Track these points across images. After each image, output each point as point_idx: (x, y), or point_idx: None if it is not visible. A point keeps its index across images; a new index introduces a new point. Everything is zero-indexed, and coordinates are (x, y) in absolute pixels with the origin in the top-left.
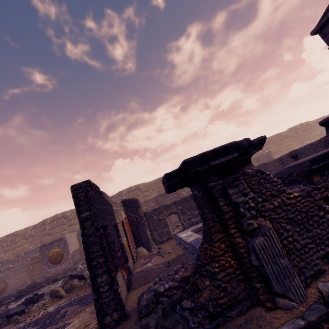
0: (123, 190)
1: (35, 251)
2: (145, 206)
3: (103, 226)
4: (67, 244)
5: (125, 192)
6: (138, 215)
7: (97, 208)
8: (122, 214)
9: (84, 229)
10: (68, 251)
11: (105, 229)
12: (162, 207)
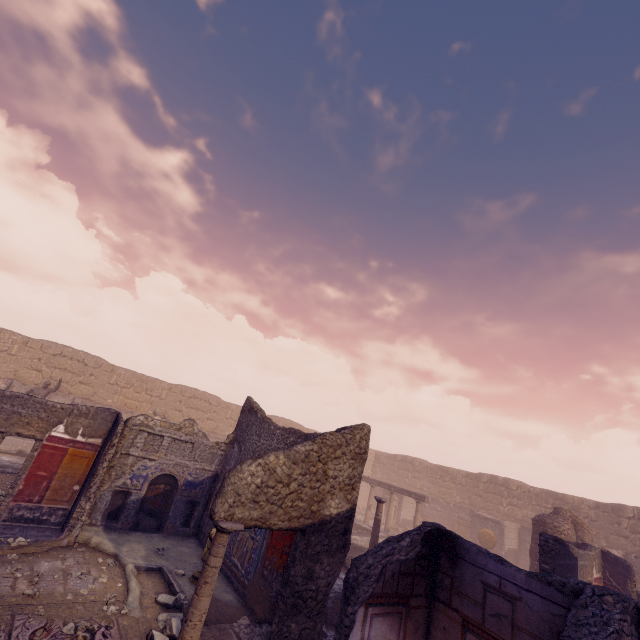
0: (625, 507)
1: (464, 510)
2: None
3: None
4: (503, 535)
5: (629, 512)
6: (623, 589)
7: (557, 563)
8: (593, 572)
9: None
10: (502, 544)
11: None
12: None
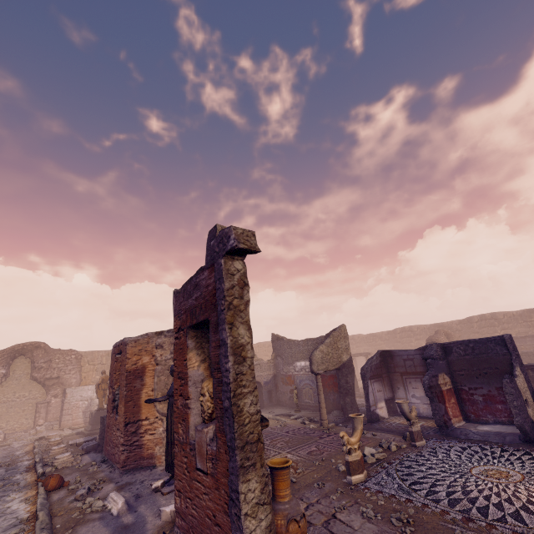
0: (473, 317)
1: None
2: None
3: None
4: None
5: (475, 319)
6: None
7: None
8: None
9: None
10: None
11: None
12: None
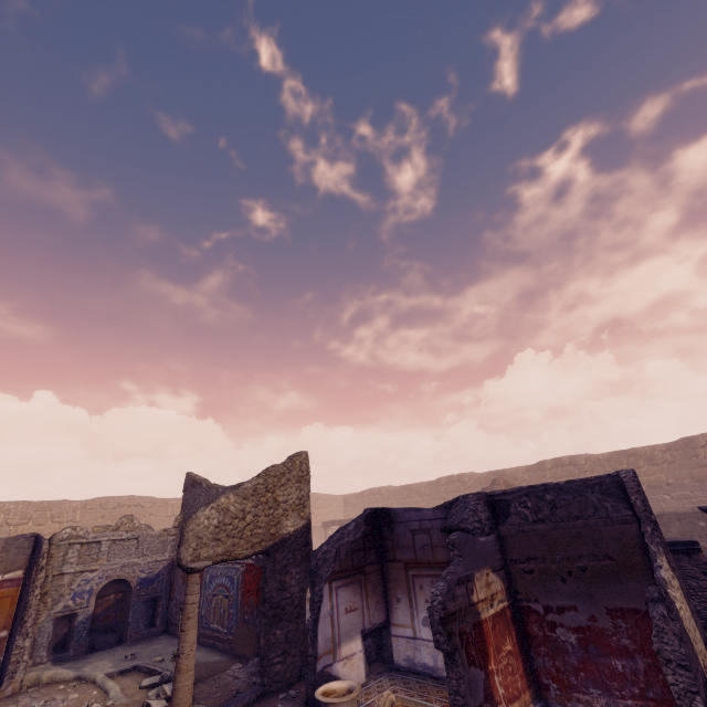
0: (545, 462)
1: None
2: None
3: None
4: None
5: (549, 464)
6: None
7: None
8: None
9: None
10: None
11: None
12: None
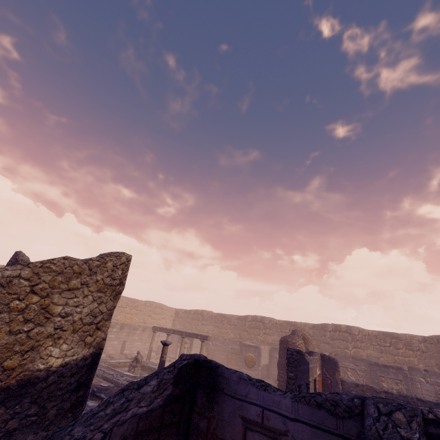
0: (328, 325)
1: (236, 343)
2: (351, 364)
3: (298, 385)
4: (260, 356)
5: (330, 327)
6: (333, 378)
7: (298, 370)
8: (317, 371)
9: (288, 383)
10: (259, 362)
11: (299, 386)
12: (366, 387)
